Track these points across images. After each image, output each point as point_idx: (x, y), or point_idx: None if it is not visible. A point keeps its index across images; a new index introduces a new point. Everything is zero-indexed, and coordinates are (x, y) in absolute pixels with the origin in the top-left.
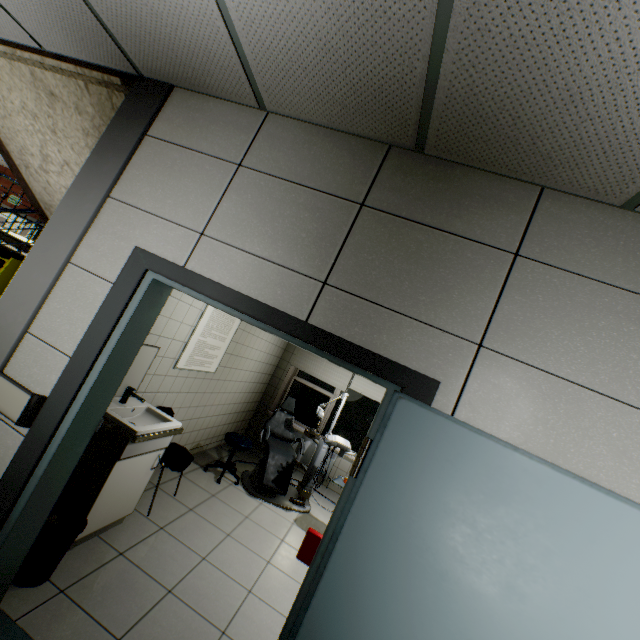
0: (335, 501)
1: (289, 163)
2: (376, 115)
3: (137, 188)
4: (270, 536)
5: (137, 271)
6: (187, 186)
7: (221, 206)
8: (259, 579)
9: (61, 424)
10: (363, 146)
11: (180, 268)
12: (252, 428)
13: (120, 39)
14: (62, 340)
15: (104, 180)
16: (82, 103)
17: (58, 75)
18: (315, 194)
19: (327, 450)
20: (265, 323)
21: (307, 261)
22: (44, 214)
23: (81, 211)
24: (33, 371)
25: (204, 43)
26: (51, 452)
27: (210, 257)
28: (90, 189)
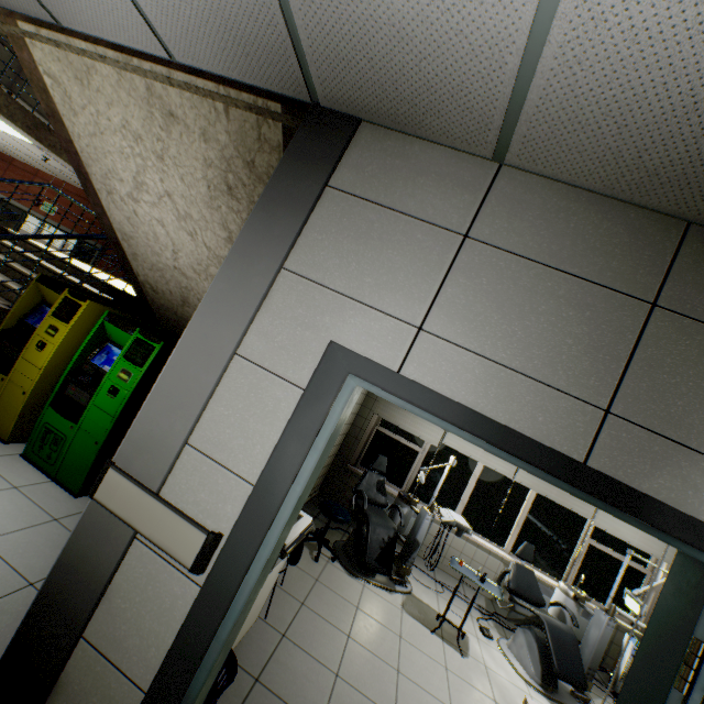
0: (429, 573)
1: (538, 238)
2: (703, 190)
3: (320, 258)
4: (387, 632)
5: (336, 375)
6: (392, 260)
7: (444, 291)
8: (397, 698)
9: (246, 573)
10: (647, 221)
11: (397, 376)
12: (328, 483)
13: (312, 60)
14: (235, 458)
15: (276, 246)
16: (213, 129)
17: (187, 93)
18: (581, 284)
19: (430, 521)
20: (529, 463)
21: (578, 378)
22: (119, 245)
23: (248, 286)
24: (199, 497)
25: (460, 79)
26: (236, 609)
27: (434, 361)
28: (258, 257)
